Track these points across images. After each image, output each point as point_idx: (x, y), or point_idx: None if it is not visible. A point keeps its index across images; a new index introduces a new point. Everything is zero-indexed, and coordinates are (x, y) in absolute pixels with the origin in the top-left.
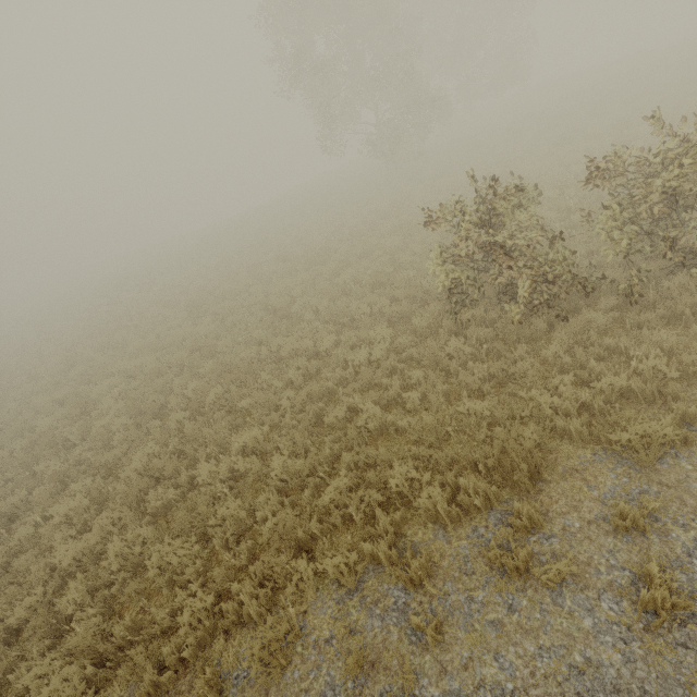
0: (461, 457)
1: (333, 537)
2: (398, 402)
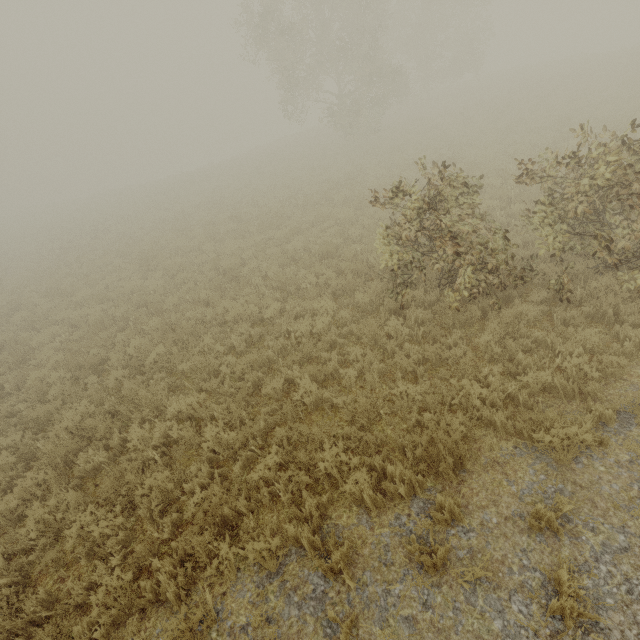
0: (390, 439)
1: (260, 513)
2: (335, 377)
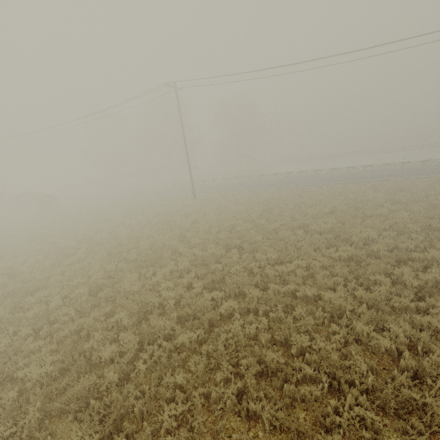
0: None
1: None
2: None
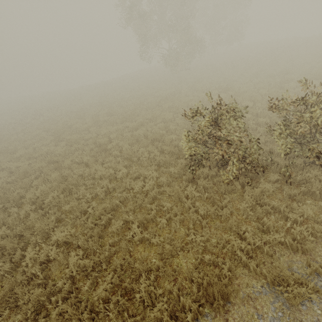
0: (184, 270)
1: (98, 321)
2: (154, 220)
